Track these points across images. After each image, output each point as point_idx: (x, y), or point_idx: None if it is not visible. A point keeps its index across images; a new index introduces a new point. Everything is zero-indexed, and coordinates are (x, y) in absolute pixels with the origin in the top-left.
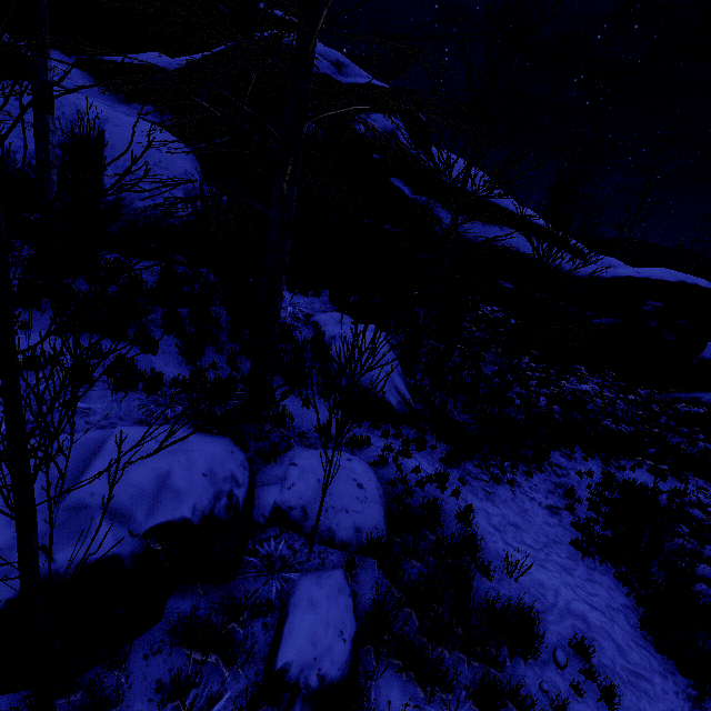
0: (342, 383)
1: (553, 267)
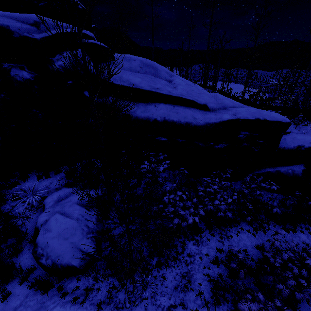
0: (42, 262)
1: (185, 124)
